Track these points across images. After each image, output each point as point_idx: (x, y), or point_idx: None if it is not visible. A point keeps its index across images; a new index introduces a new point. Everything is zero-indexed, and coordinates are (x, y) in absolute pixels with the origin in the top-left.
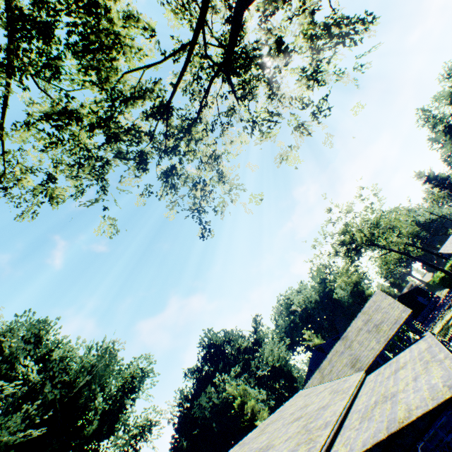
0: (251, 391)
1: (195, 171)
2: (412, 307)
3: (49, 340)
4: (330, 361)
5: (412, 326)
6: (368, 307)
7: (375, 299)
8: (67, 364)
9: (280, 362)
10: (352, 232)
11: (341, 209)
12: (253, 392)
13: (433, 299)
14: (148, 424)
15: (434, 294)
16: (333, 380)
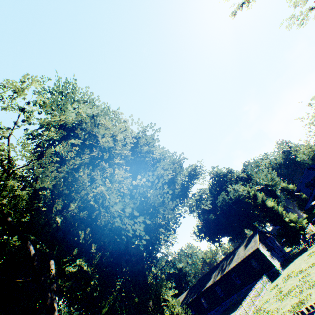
0: None
1: None
2: None
3: None
4: None
5: None
6: None
7: None
8: None
9: (272, 182)
10: None
11: None
12: None
13: None
14: (204, 195)
15: None
16: None
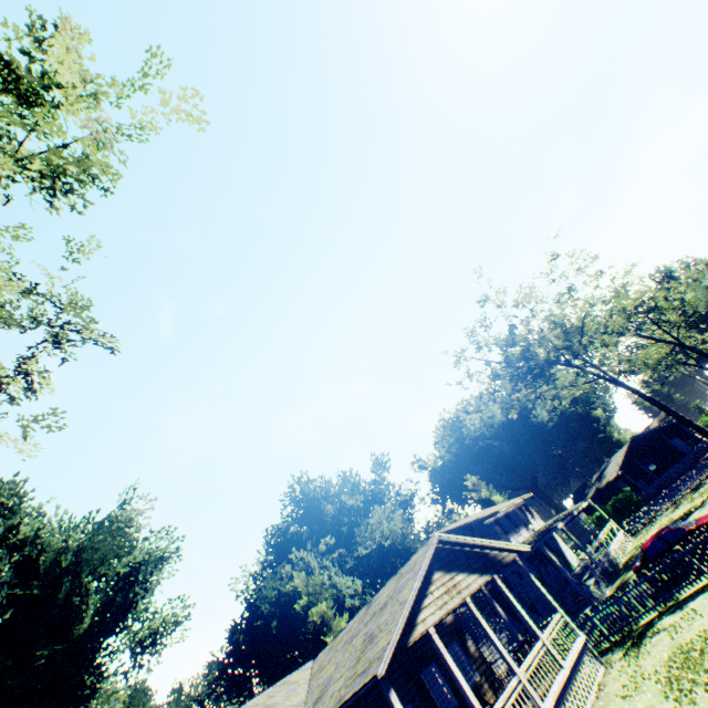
0: (338, 580)
1: (2, 325)
2: (659, 455)
3: (17, 510)
4: (337, 644)
5: (385, 693)
6: (407, 569)
7: (417, 560)
8: (43, 544)
9: (391, 540)
10: (528, 341)
11: (502, 302)
12: (341, 582)
13: (696, 447)
14: (163, 627)
15: (701, 439)
16: (303, 701)
